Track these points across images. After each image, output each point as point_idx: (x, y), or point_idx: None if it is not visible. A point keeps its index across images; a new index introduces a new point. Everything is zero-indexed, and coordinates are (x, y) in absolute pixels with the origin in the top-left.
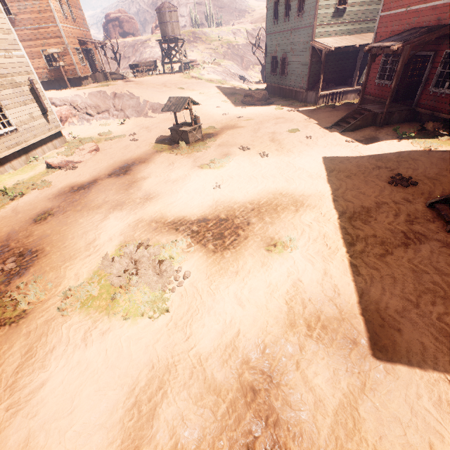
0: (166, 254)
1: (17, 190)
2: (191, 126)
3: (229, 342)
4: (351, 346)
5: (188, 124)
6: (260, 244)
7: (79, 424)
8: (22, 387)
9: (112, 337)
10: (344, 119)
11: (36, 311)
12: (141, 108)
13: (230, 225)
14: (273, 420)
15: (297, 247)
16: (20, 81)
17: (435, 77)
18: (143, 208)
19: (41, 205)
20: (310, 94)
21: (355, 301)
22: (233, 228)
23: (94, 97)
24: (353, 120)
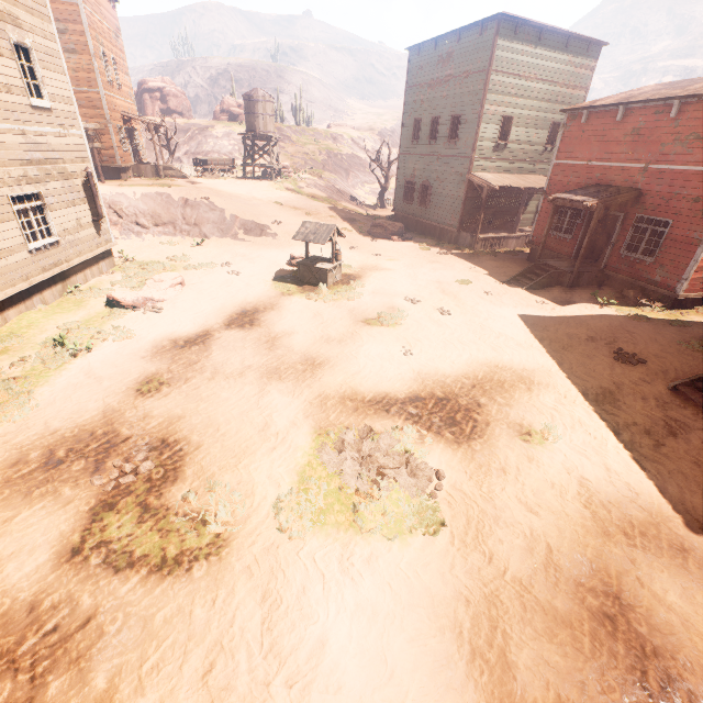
0: (397, 446)
1: (73, 339)
2: (331, 264)
3: (545, 560)
4: (683, 554)
5: (325, 260)
6: (510, 432)
7: (415, 689)
8: (290, 649)
9: (385, 565)
10: (523, 274)
11: (238, 534)
12: (227, 226)
13: (457, 406)
14: (650, 649)
15: (560, 437)
16: (72, 171)
17: (626, 240)
18: (317, 378)
19: (135, 367)
20: (463, 235)
21: (658, 501)
22: (463, 411)
23: (151, 201)
24: (535, 276)
